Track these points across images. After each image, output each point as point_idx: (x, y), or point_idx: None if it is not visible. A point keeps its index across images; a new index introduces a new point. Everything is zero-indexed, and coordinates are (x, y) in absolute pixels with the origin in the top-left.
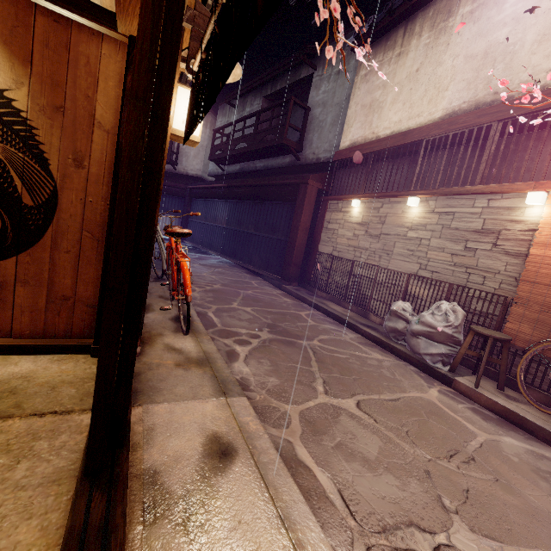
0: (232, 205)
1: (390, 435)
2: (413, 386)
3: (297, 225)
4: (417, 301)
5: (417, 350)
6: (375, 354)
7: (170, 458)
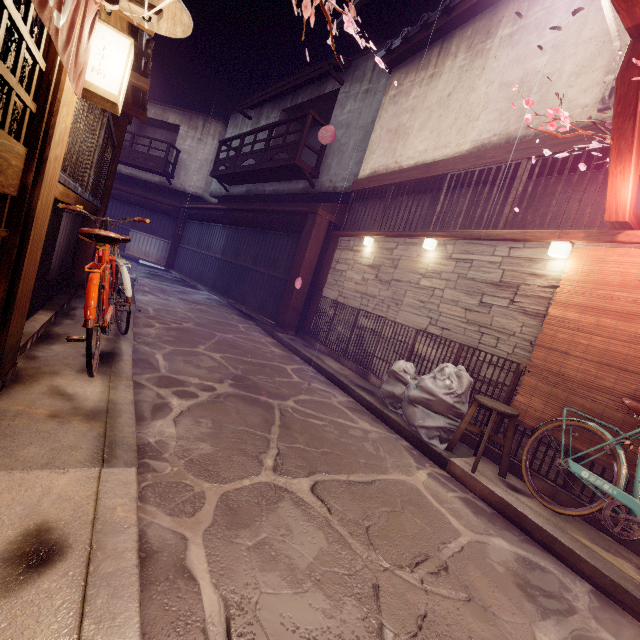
0: (230, 232)
1: (342, 531)
2: (398, 467)
3: (300, 262)
4: (424, 363)
5: (412, 422)
6: (364, 423)
7: None
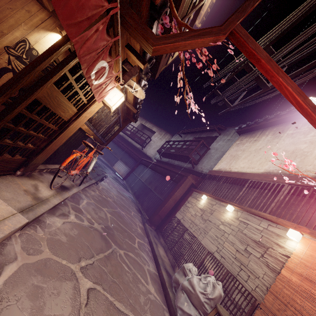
0: (152, 173)
1: None
2: None
3: (171, 195)
4: (205, 273)
5: (177, 302)
6: (152, 287)
7: None
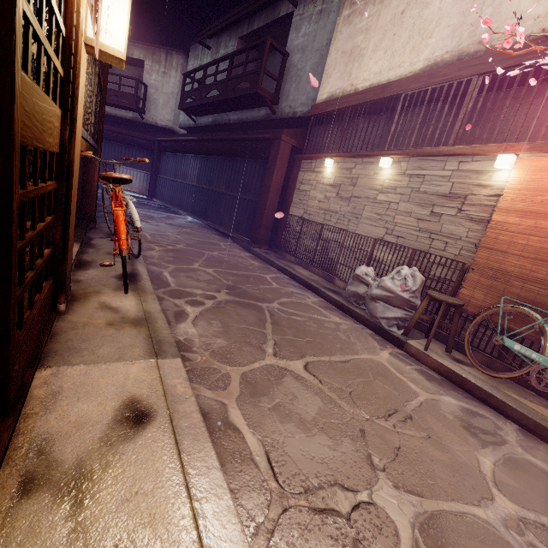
0: (202, 161)
1: (332, 395)
2: (366, 349)
3: (268, 185)
4: (381, 267)
5: (374, 314)
6: (334, 317)
7: (69, 425)
